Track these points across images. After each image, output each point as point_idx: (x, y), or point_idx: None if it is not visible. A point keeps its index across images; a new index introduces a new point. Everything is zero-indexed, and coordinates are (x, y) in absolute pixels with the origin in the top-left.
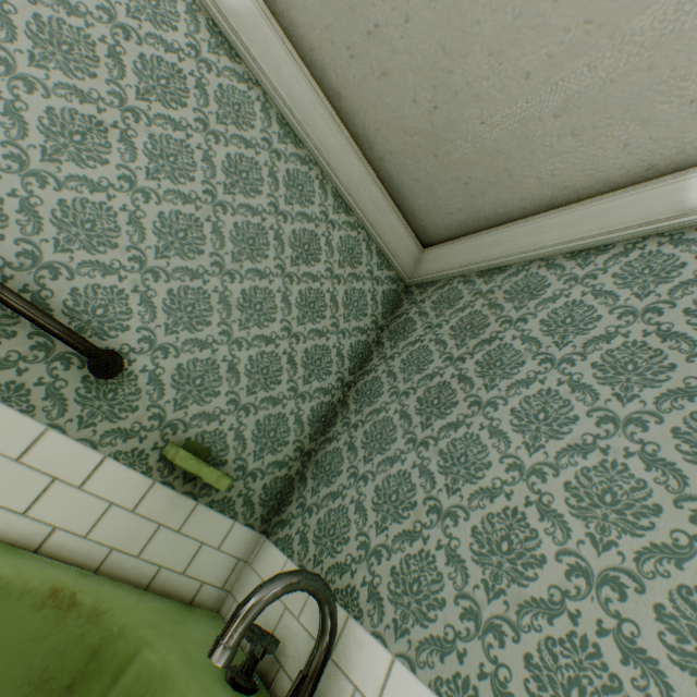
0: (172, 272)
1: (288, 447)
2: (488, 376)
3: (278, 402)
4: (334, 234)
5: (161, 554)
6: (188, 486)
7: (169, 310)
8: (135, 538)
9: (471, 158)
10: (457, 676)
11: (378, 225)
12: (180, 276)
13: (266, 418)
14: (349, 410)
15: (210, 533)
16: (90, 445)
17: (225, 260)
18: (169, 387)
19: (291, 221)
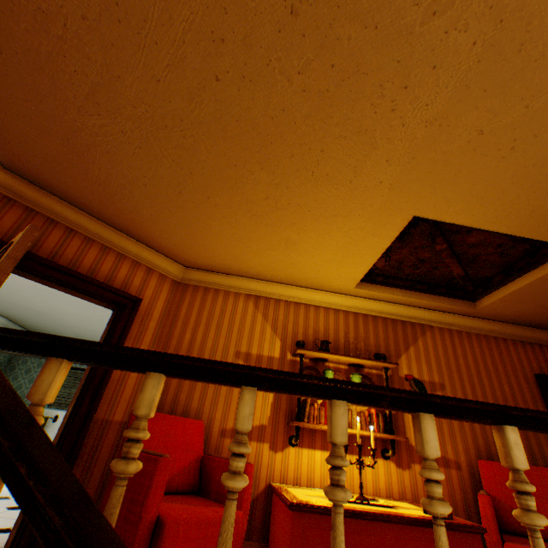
0: None
1: None
2: (39, 366)
3: None
4: None
5: None
6: None
7: None
8: None
9: (41, 329)
10: (28, 402)
11: None
12: None
13: None
14: (8, 372)
15: None
16: None
17: None
18: None
19: None
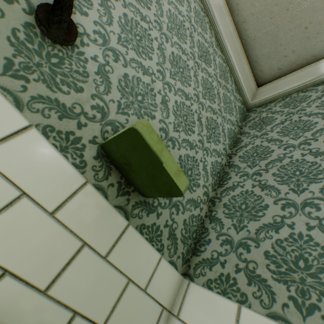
0: (128, 4)
1: (199, 189)
2: None
3: (192, 147)
4: (216, 58)
5: (78, 292)
6: (121, 200)
7: (122, 27)
8: (45, 258)
9: (315, 5)
10: None
11: (236, 66)
12: (133, 11)
13: (185, 157)
14: (239, 167)
15: (137, 266)
16: (12, 102)
17: (163, 26)
18: (114, 88)
19: (197, 34)
